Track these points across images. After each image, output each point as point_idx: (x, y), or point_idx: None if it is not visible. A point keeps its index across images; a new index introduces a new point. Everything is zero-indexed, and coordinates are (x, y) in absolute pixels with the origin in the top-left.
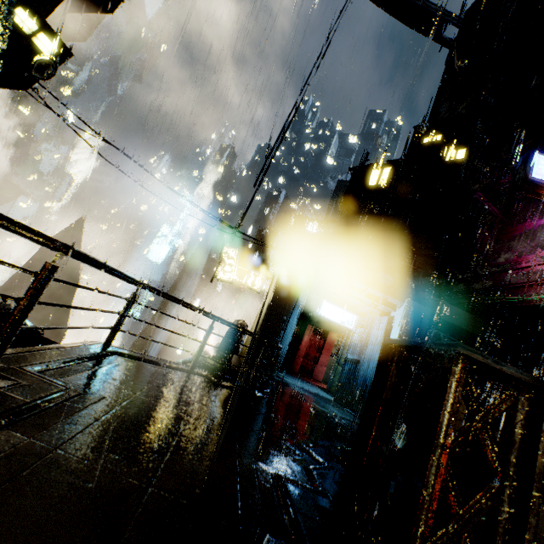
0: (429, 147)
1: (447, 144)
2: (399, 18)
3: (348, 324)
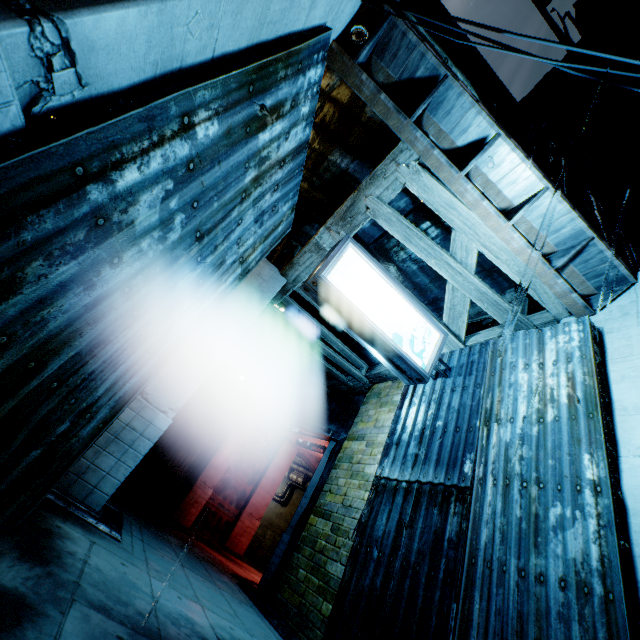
0: None
1: None
2: None
3: (413, 348)
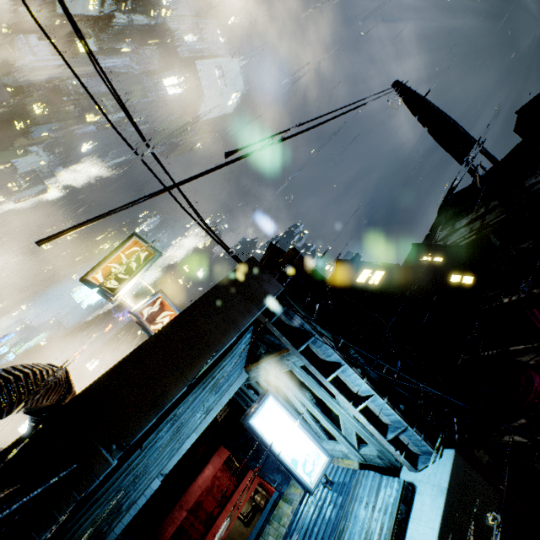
0: (430, 264)
1: (451, 267)
2: (428, 128)
3: (305, 469)
